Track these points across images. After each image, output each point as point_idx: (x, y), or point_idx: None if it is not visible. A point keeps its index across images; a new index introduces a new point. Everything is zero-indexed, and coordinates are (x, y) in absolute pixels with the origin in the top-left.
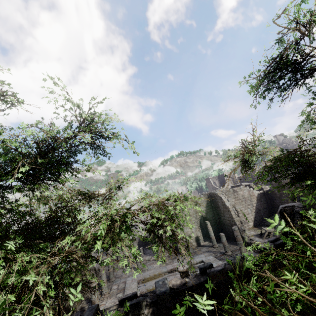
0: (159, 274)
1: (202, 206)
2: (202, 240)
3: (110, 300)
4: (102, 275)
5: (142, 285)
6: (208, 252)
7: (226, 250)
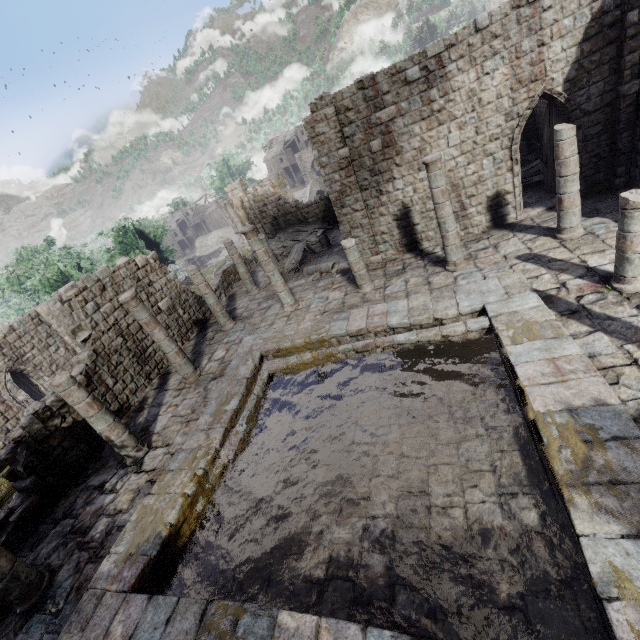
0: (319, 341)
1: (558, 41)
2: (515, 205)
3: (191, 397)
4: (160, 344)
5: (277, 362)
6: (525, 260)
7: (629, 274)
